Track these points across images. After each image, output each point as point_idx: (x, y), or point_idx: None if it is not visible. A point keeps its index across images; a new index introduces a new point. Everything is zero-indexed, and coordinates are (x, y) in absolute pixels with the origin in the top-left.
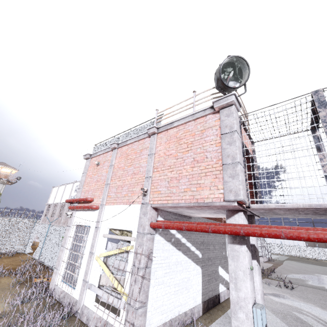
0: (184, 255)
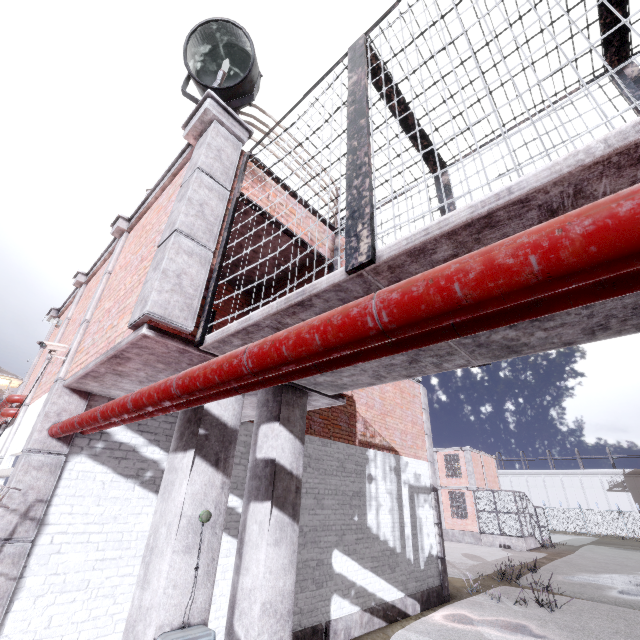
0: None
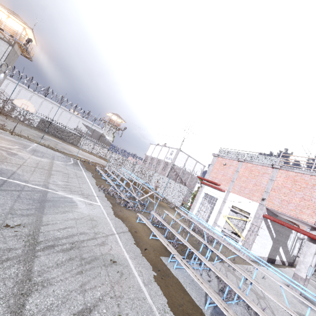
0: (268, 233)
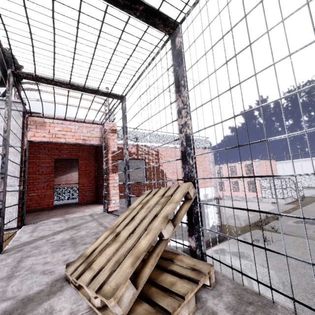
0: None
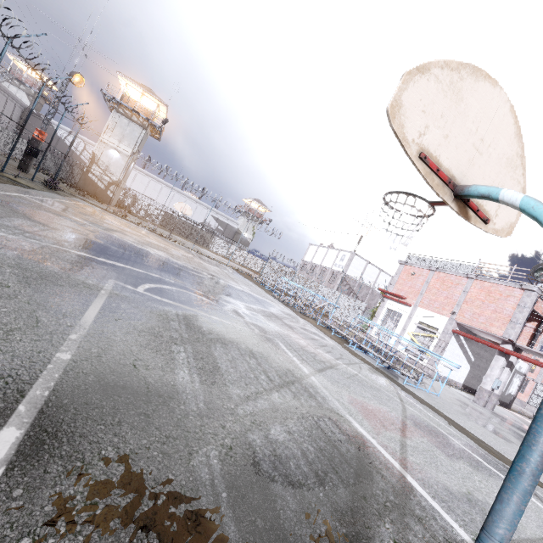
0: (463, 354)
